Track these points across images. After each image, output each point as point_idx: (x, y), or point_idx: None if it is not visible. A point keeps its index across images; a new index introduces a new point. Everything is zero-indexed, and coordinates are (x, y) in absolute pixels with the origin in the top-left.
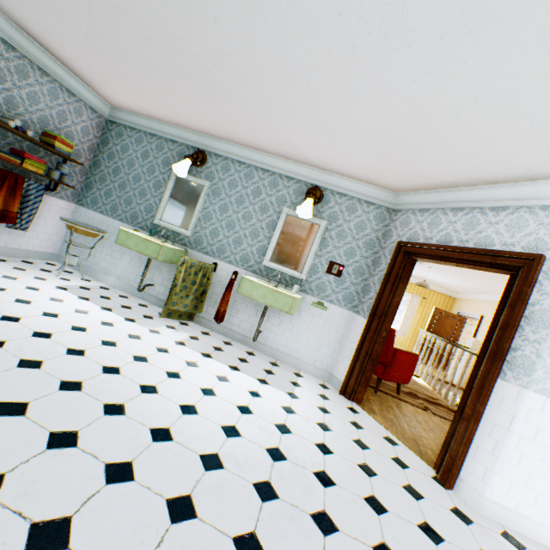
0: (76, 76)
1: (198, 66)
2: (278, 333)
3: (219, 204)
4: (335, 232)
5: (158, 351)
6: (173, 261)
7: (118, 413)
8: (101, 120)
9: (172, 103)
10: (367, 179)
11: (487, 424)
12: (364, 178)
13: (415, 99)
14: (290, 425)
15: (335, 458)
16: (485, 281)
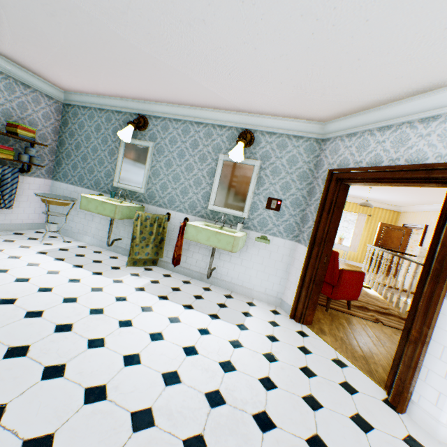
0: (27, 70)
1: (106, 32)
2: (229, 268)
3: (164, 160)
4: (269, 170)
5: (116, 300)
6: (130, 217)
7: (56, 376)
8: (59, 105)
9: (105, 76)
10: (292, 114)
11: (437, 347)
12: (289, 114)
13: (316, 11)
14: (234, 362)
15: (278, 393)
16: (426, 193)
